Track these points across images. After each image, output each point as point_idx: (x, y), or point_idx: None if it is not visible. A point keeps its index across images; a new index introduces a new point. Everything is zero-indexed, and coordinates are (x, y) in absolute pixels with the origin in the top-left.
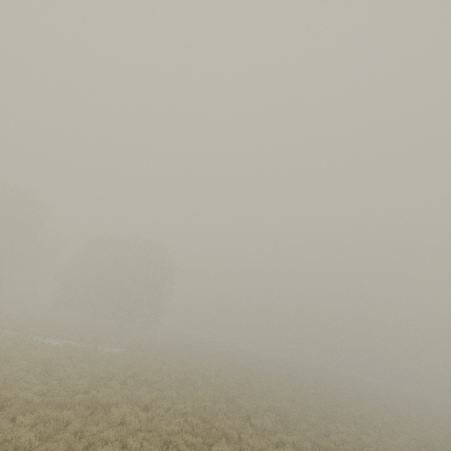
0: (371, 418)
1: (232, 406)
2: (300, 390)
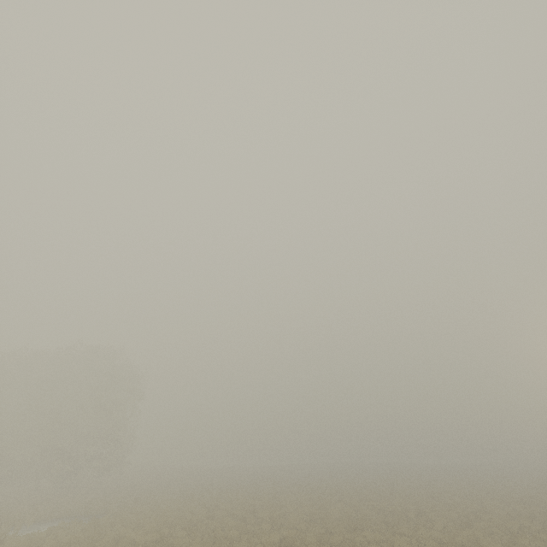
0: (403, 511)
1: None
2: (322, 501)
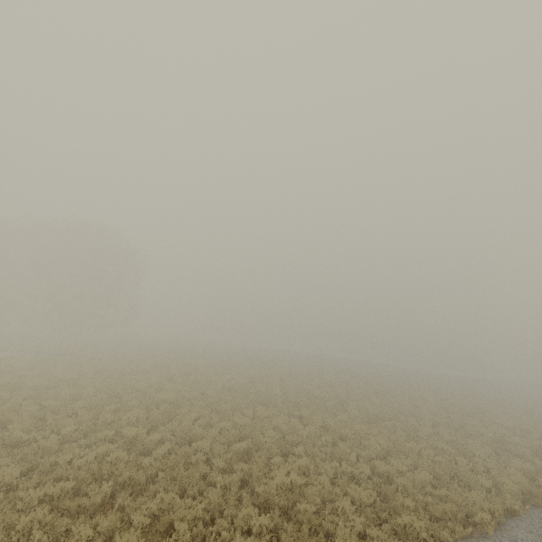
0: (329, 398)
1: (93, 403)
2: (266, 378)
